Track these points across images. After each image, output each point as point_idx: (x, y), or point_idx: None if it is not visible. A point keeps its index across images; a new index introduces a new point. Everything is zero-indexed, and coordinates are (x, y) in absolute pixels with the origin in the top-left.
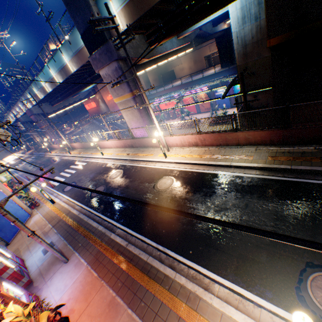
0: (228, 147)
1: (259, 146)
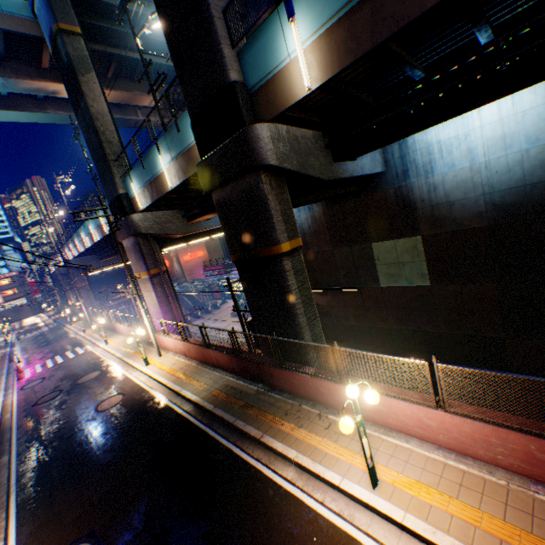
0: (206, 366)
1: (226, 372)
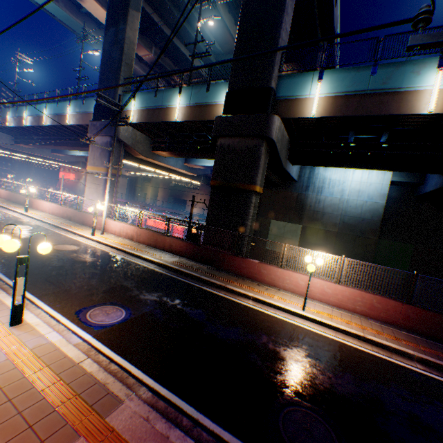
0: (155, 249)
1: (177, 255)
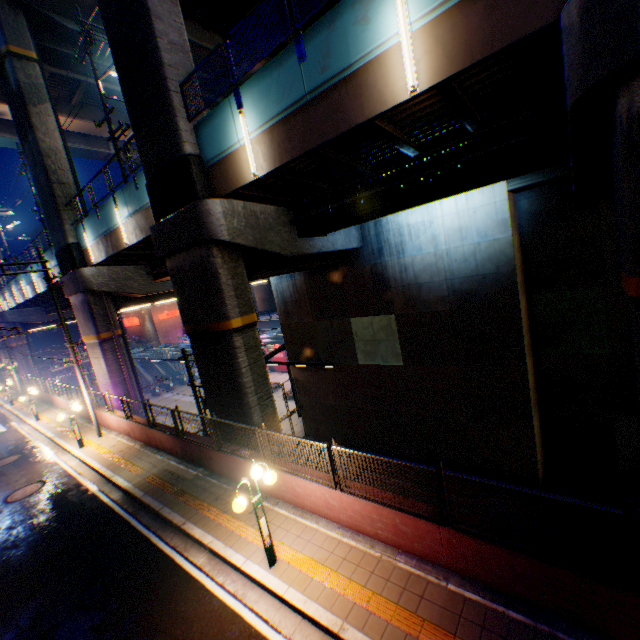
0: (150, 448)
1: (170, 456)
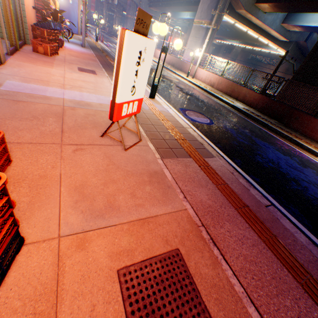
0: (229, 97)
1: (246, 106)
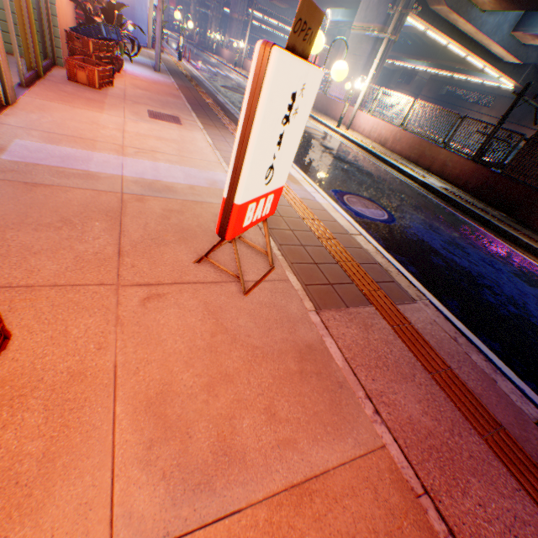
0: (413, 165)
1: (446, 183)
